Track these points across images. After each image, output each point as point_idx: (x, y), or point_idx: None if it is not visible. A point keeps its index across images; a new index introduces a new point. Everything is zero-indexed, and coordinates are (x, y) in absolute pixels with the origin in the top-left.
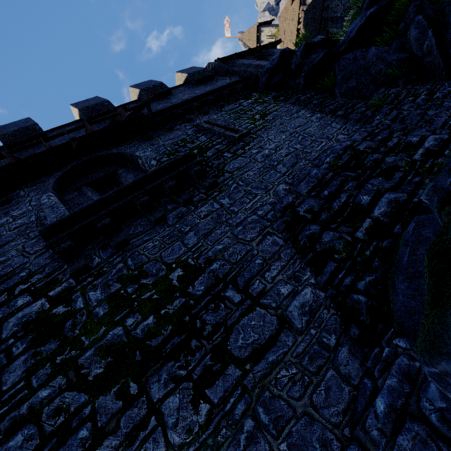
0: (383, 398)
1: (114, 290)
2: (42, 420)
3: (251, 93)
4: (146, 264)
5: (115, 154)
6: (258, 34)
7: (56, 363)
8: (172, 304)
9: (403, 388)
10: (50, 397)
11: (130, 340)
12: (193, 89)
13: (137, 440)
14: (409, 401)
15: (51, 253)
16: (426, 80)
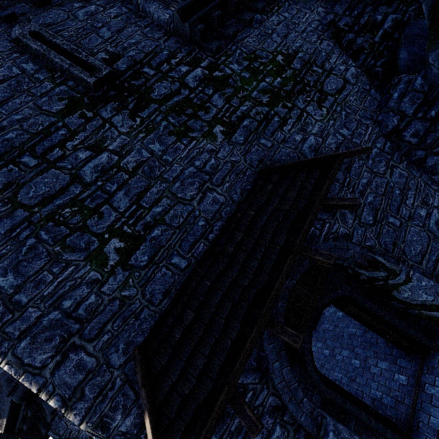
0: (397, 93)
1: (246, 65)
2: (252, 116)
3: None
4: (257, 52)
5: None
6: None
7: (239, 97)
8: (286, 72)
9: (406, 86)
10: (249, 109)
11: (273, 88)
12: None
13: (302, 120)
14: (408, 89)
15: (175, 40)
16: None
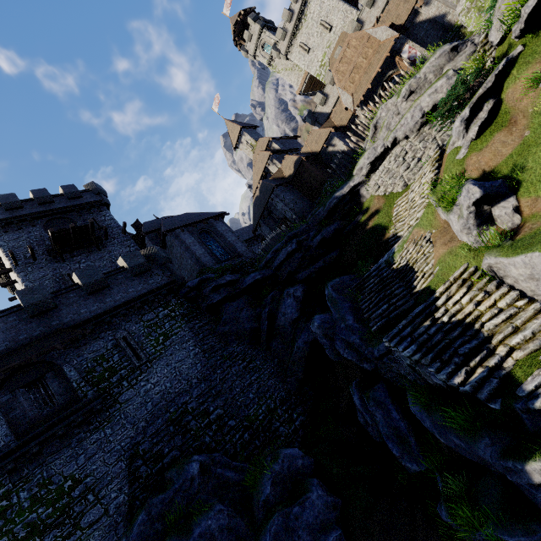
0: None
1: (34, 492)
2: None
3: (171, 300)
4: (54, 476)
5: (48, 361)
6: (240, 135)
7: (3, 531)
8: (62, 501)
9: None
10: None
11: (39, 519)
12: (129, 283)
13: None
14: None
15: None
16: (258, 345)
